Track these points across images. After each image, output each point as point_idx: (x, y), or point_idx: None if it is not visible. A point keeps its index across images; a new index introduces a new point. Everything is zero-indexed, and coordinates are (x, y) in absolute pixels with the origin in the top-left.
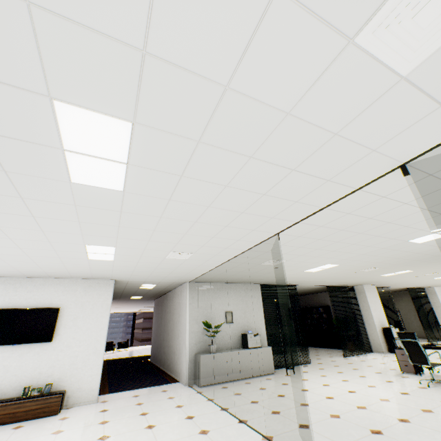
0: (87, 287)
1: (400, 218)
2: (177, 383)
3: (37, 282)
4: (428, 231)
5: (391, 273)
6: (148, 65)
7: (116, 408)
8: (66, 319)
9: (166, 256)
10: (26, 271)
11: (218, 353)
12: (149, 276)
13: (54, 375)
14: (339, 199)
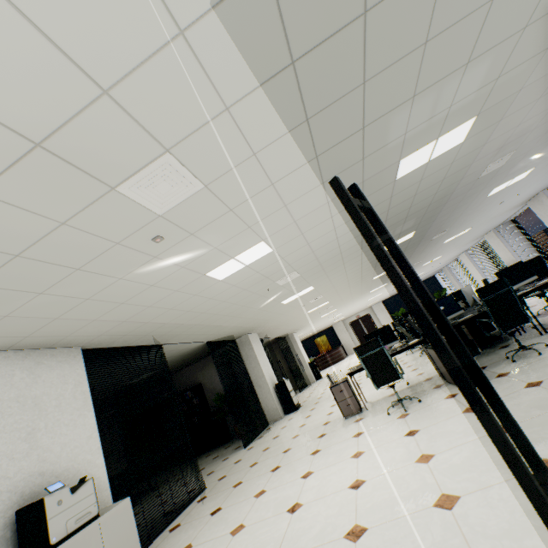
0: None
1: None
2: None
3: None
4: (442, 126)
5: (295, 294)
6: None
7: None
8: None
9: None
10: None
11: None
12: None
13: None
14: None
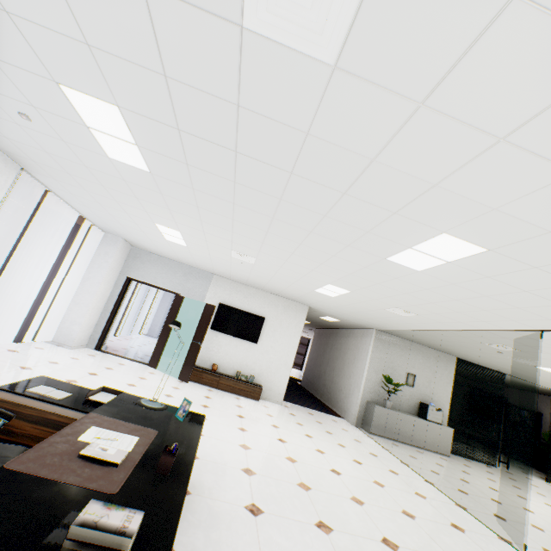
0: (286, 306)
1: None
2: (342, 419)
3: (251, 290)
4: None
5: None
6: (545, 236)
7: (301, 417)
8: (268, 329)
9: (385, 308)
10: (252, 281)
11: (392, 410)
12: (343, 314)
13: (255, 371)
14: None
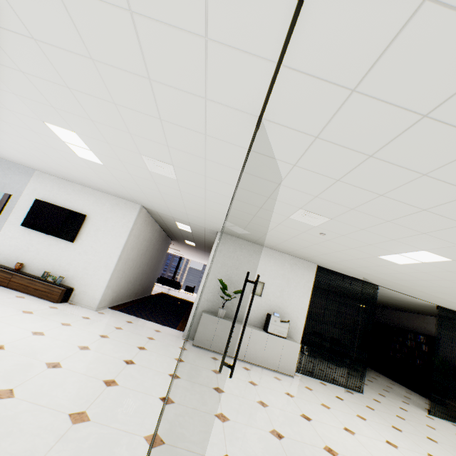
0: (115, 205)
1: None
2: (180, 331)
3: (76, 187)
4: None
5: None
6: None
7: (96, 321)
8: (90, 228)
9: (147, 167)
10: (57, 169)
11: (224, 319)
12: (168, 208)
13: (69, 272)
14: None
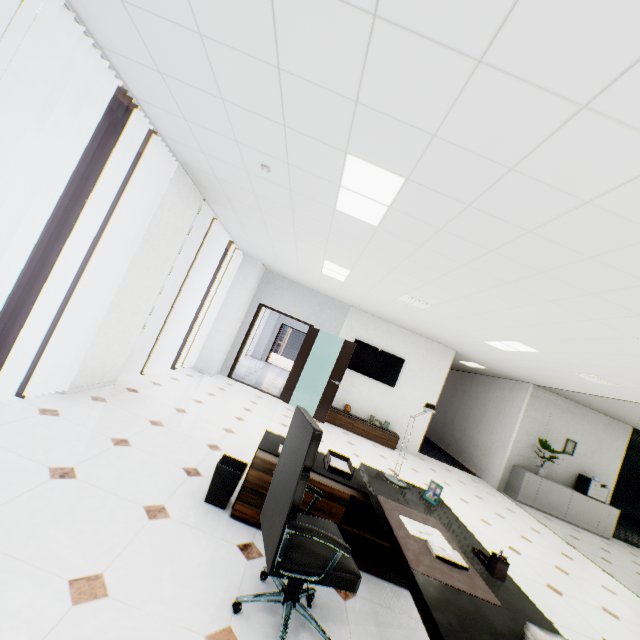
0: (429, 349)
1: None
2: (479, 479)
3: (390, 327)
4: None
5: None
6: None
7: (442, 474)
8: (406, 372)
9: (575, 372)
10: (398, 320)
11: (546, 479)
12: (500, 365)
13: (389, 416)
14: None
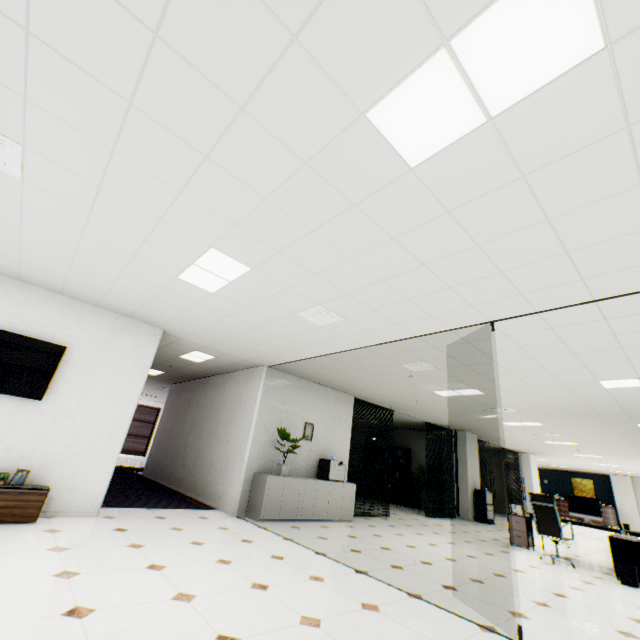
0: (118, 328)
1: (639, 346)
2: (216, 511)
3: (34, 292)
4: (636, 374)
5: (518, 422)
6: None
7: (140, 529)
8: (72, 369)
9: (299, 311)
10: (34, 265)
11: (290, 477)
12: (224, 339)
13: (33, 458)
14: (628, 294)
